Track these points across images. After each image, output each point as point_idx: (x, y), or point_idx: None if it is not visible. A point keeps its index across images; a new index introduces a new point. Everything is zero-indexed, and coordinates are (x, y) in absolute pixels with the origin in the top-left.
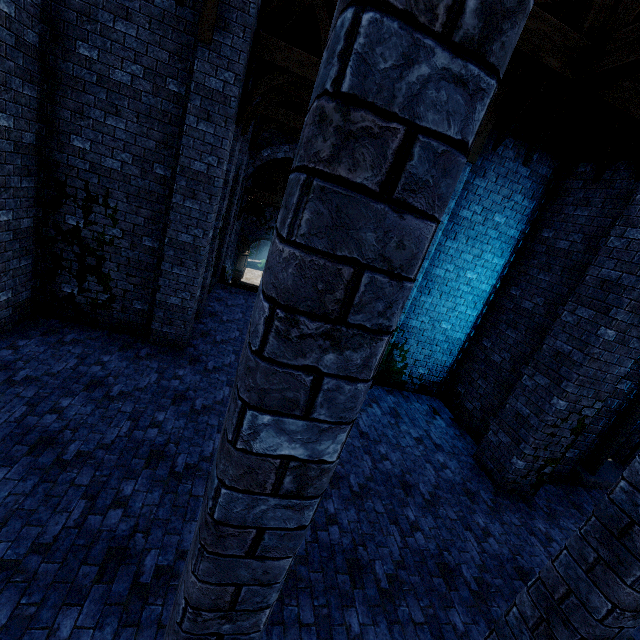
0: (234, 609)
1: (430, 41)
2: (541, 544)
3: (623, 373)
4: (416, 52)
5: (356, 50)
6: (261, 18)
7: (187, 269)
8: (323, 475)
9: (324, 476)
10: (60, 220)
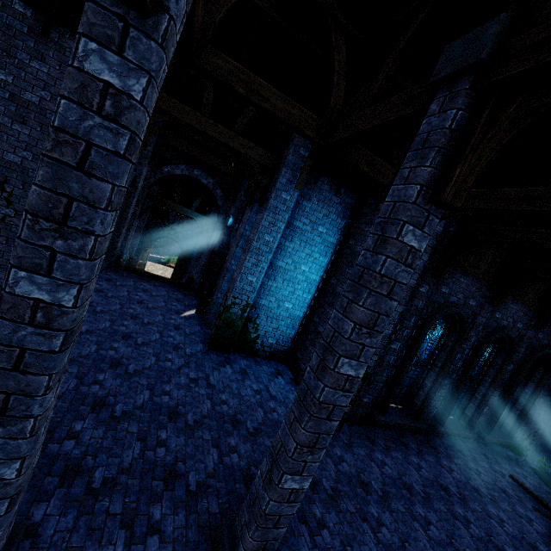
0: (5, 414)
1: (92, 113)
2: (334, 463)
3: (388, 334)
4: (86, 116)
5: (59, 112)
6: None
7: None
8: (64, 315)
9: (64, 316)
10: None
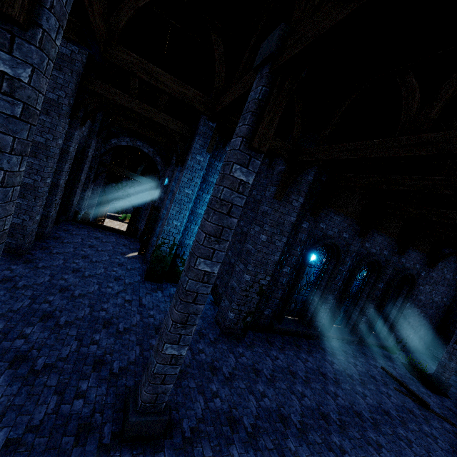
0: None
1: None
2: (235, 357)
3: (277, 259)
4: None
5: None
6: (86, 68)
7: (28, 200)
8: None
9: None
10: None
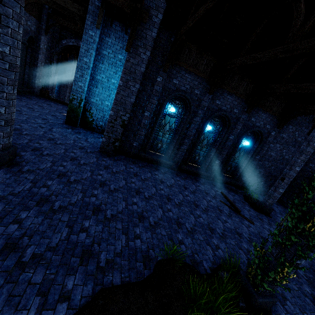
0: None
1: None
2: (97, 160)
3: (133, 101)
4: None
5: None
6: None
7: None
8: None
9: None
10: None
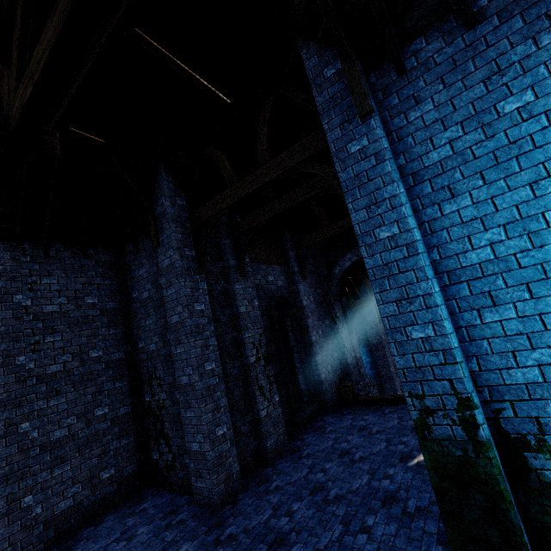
0: None
1: None
2: None
3: None
4: None
5: None
6: (190, 208)
7: (193, 409)
8: None
9: None
10: (144, 400)
